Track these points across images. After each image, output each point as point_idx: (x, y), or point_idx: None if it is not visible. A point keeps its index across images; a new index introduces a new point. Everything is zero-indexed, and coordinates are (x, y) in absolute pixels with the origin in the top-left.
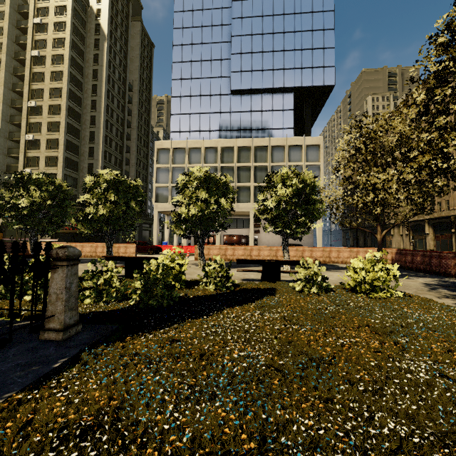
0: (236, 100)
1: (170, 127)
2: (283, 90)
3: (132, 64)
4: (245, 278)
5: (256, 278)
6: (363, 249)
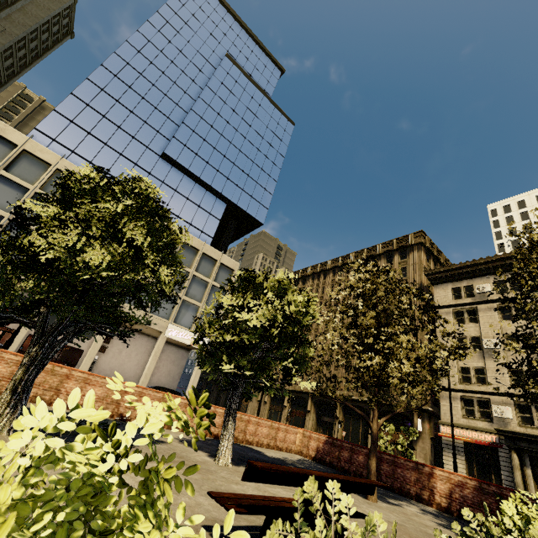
0: (165, 167)
1: (40, 123)
2: (219, 195)
3: (22, 16)
4: (206, 520)
5: (239, 524)
6: (285, 425)
